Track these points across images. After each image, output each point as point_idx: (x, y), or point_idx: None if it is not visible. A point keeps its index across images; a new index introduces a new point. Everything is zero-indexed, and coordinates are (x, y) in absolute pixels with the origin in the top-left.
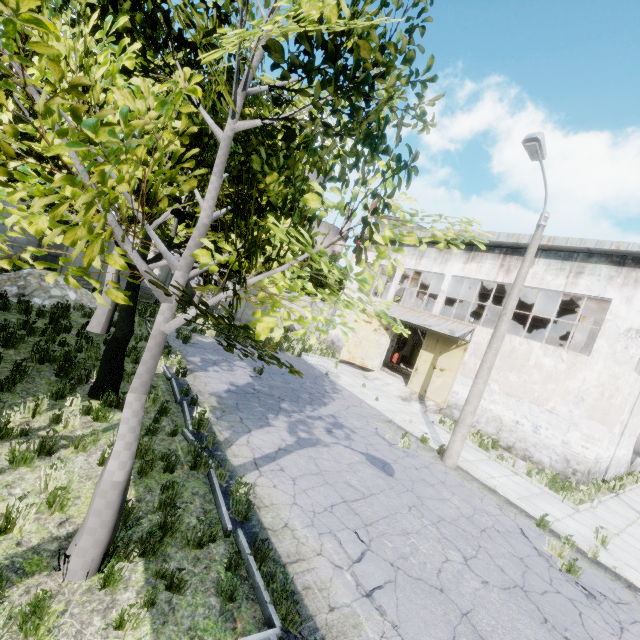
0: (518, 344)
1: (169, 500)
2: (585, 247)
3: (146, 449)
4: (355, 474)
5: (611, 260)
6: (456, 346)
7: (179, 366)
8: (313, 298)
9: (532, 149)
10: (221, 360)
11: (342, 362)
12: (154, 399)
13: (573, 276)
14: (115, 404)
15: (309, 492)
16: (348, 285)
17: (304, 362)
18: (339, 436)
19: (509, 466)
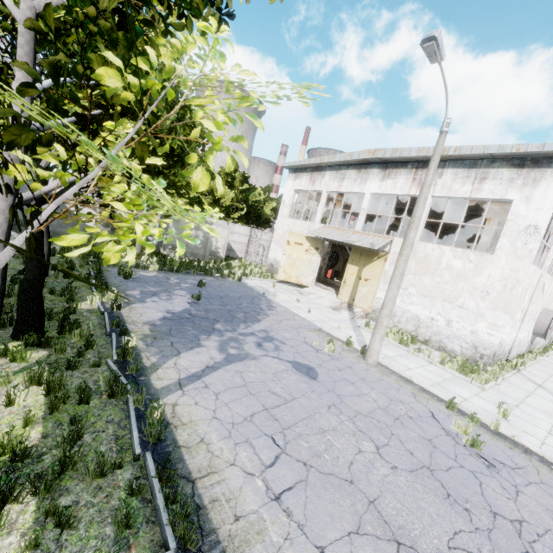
0: (431, 250)
1: (75, 433)
2: (488, 153)
3: (59, 384)
4: (279, 382)
5: (512, 163)
6: (377, 257)
7: (113, 300)
8: (156, 210)
9: (430, 50)
10: (161, 291)
11: (280, 282)
12: (81, 334)
13: (478, 182)
14: (37, 343)
15: (231, 405)
16: (281, 212)
17: (244, 285)
18: (268, 348)
19: (425, 357)
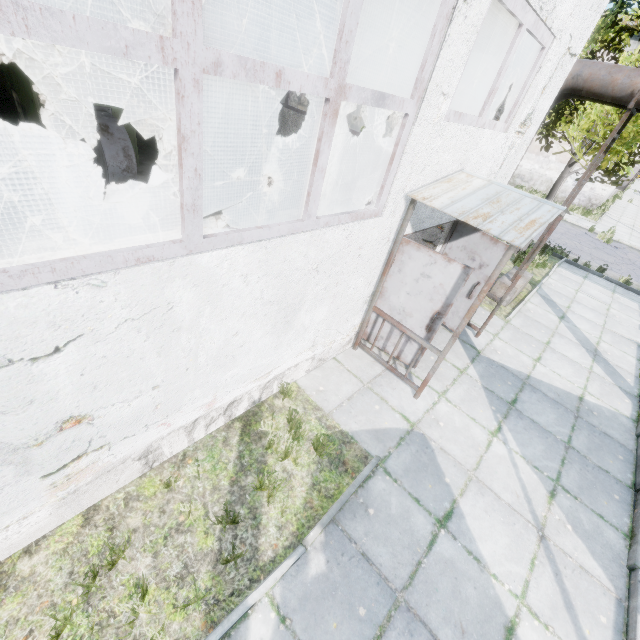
0: None
1: None
2: None
3: None
4: None
5: None
6: None
7: None
8: None
9: None
10: None
11: None
12: None
13: None
14: None
15: None
16: None
17: None
18: None
19: None
